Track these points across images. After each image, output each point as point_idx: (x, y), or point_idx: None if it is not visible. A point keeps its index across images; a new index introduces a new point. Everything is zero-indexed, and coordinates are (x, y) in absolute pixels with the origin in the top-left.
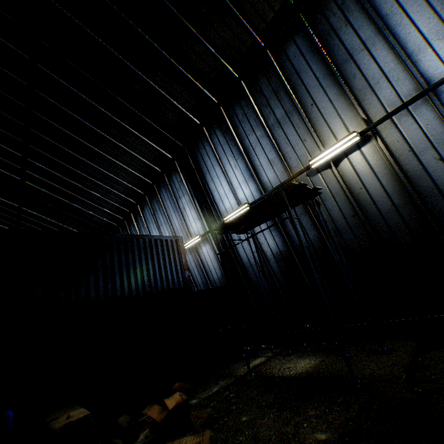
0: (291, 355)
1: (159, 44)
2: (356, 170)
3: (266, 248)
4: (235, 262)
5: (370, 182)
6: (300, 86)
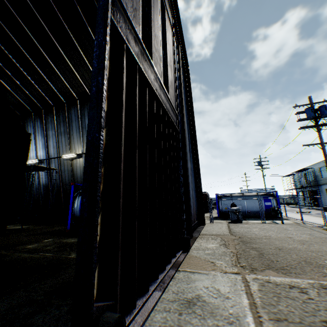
0: (25, 225)
1: (12, 74)
2: (76, 165)
3: (41, 181)
4: (27, 182)
5: (78, 171)
6: (71, 125)
